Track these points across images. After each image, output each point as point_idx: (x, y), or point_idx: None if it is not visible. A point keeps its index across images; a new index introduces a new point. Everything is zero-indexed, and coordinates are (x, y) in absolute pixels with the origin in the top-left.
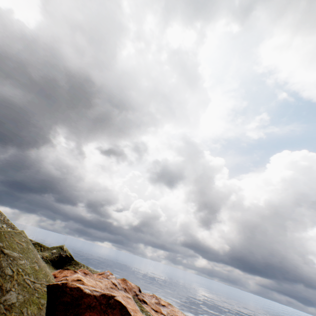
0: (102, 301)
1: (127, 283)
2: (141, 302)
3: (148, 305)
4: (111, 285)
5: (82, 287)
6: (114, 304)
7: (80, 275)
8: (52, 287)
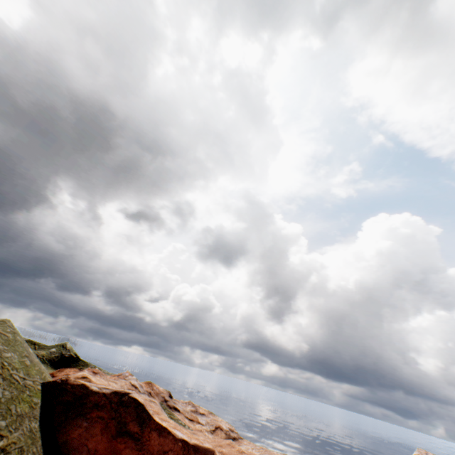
0: (113, 399)
1: (153, 386)
2: (172, 409)
3: (181, 413)
4: (129, 387)
5: (88, 384)
6: (128, 402)
7: (86, 373)
8: (49, 385)
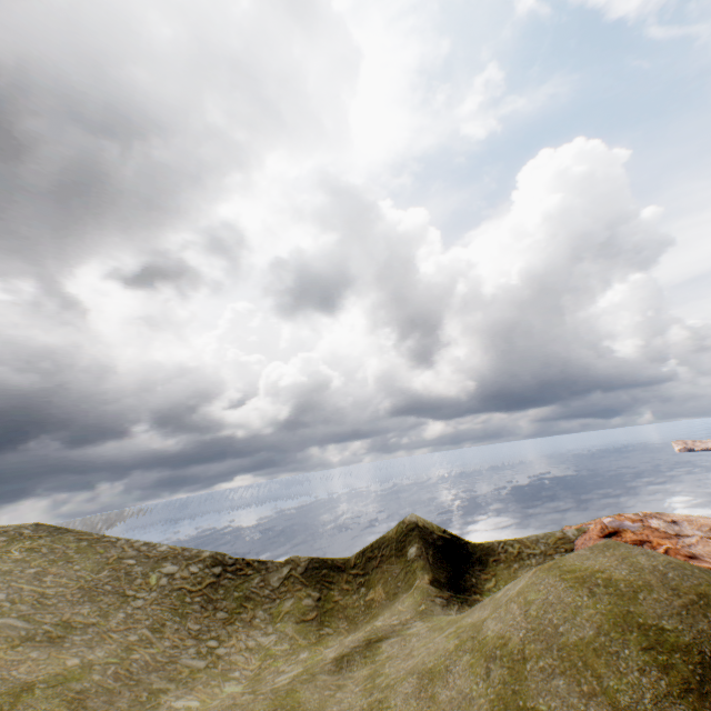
0: None
1: None
2: None
3: None
4: None
5: None
6: None
7: None
8: None
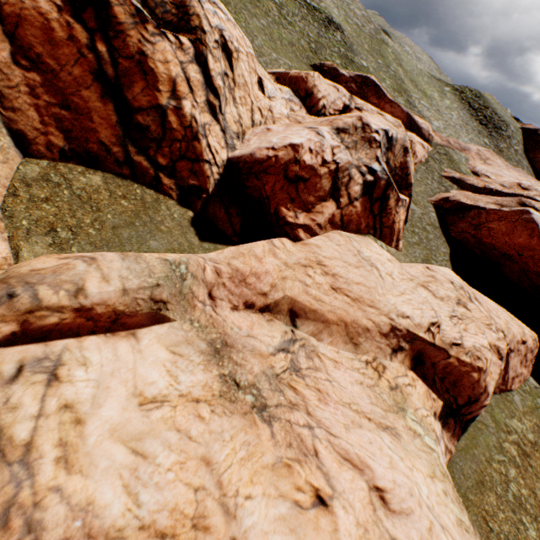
0: None
1: None
2: None
3: None
4: None
5: None
6: None
7: None
8: (526, 130)
